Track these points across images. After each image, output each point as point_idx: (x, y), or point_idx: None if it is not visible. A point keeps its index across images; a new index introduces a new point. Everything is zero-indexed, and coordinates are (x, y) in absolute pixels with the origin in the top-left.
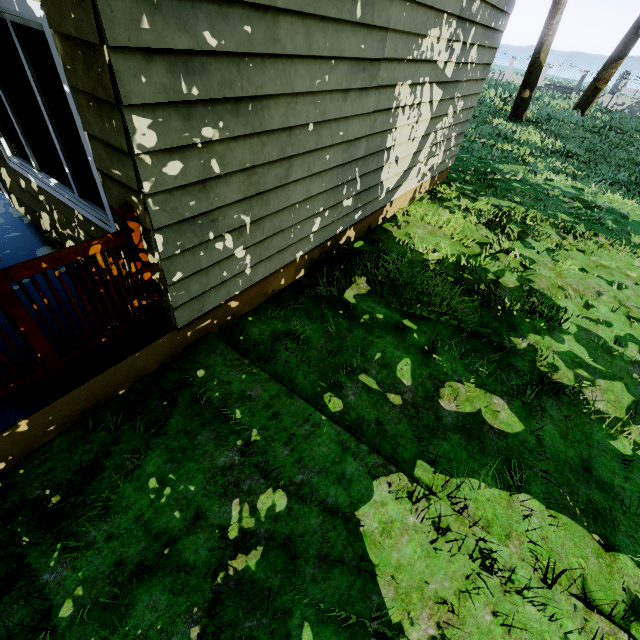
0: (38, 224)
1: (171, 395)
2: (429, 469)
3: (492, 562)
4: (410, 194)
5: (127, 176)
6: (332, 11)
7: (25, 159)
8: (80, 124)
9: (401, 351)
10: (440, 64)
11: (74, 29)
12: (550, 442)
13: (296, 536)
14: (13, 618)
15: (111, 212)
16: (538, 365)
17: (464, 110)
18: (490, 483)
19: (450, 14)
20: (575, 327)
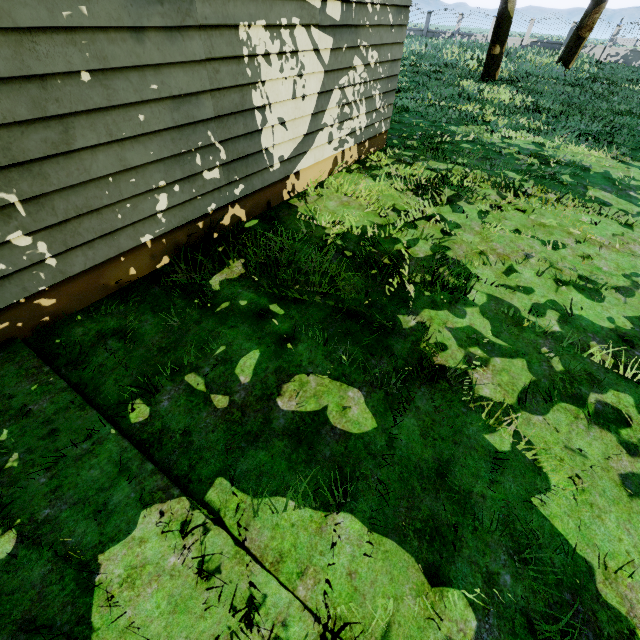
0: None
1: None
2: (228, 489)
3: (251, 617)
4: (328, 164)
5: None
6: None
7: None
8: None
9: (253, 342)
10: (314, 2)
11: None
12: (404, 442)
13: (3, 594)
14: None
15: None
16: (422, 346)
17: (383, 63)
18: (301, 502)
19: None
20: (485, 297)
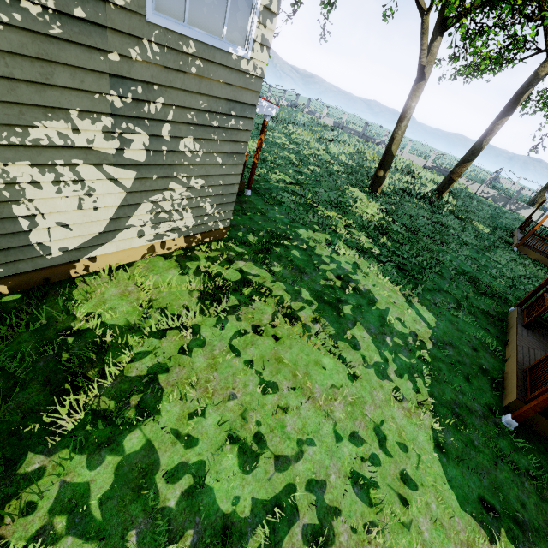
0: None
1: None
2: None
3: None
4: (141, 250)
5: None
6: None
7: None
8: None
9: None
10: (105, 150)
11: None
12: None
13: None
14: None
15: None
16: (10, 504)
17: (214, 186)
18: None
19: (88, 111)
20: (141, 444)
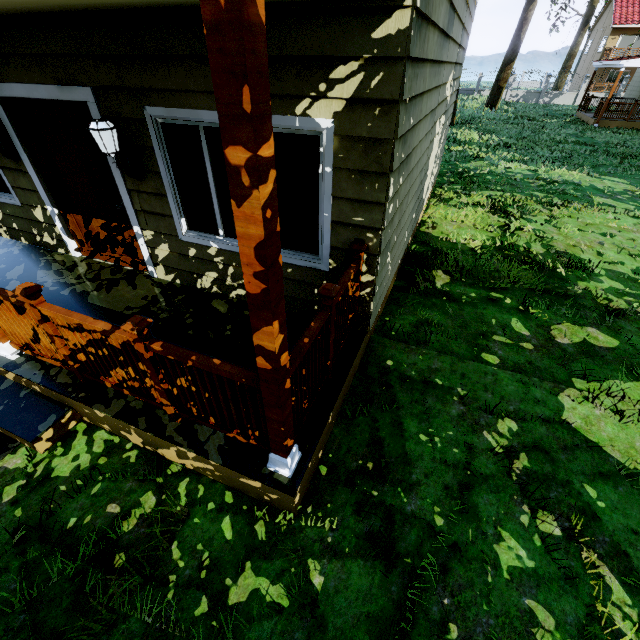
0: (191, 285)
1: (383, 382)
2: (582, 382)
3: None
4: (426, 201)
5: (371, 220)
6: (433, 84)
7: (204, 231)
8: (330, 192)
9: (506, 314)
10: (447, 98)
11: (366, 132)
12: None
13: (538, 441)
14: (411, 535)
15: (329, 251)
16: (598, 301)
17: (447, 127)
18: (625, 379)
19: (453, 63)
20: (602, 270)
